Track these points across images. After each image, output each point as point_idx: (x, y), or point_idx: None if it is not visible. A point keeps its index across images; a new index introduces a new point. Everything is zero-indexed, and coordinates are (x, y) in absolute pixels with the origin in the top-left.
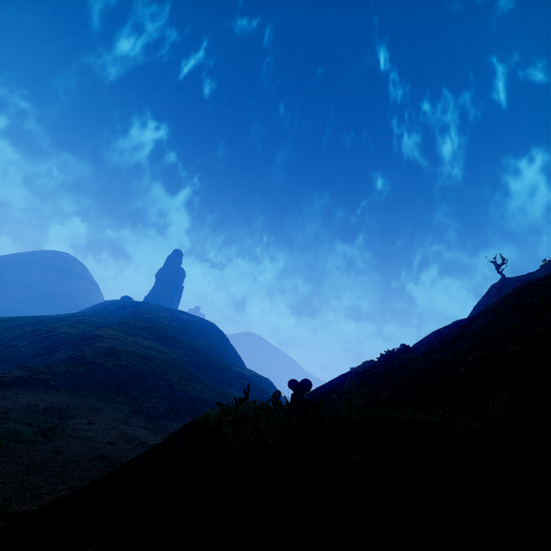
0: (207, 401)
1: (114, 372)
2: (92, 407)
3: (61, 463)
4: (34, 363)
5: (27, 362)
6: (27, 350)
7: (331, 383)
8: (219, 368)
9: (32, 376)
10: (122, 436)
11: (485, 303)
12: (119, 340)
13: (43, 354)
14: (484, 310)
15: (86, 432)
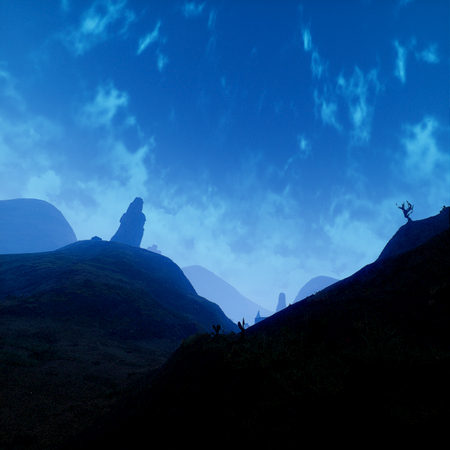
0: (169, 323)
1: (90, 300)
2: (74, 331)
3: (57, 384)
4: (20, 294)
5: (14, 293)
6: (14, 283)
7: (290, 311)
8: (175, 295)
9: (21, 305)
10: (103, 355)
11: (396, 241)
12: (92, 274)
13: (28, 286)
14: (418, 248)
15: (73, 353)
